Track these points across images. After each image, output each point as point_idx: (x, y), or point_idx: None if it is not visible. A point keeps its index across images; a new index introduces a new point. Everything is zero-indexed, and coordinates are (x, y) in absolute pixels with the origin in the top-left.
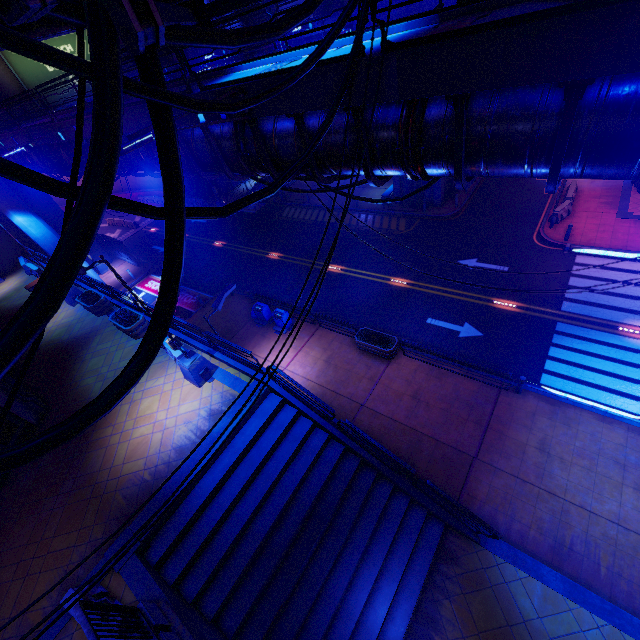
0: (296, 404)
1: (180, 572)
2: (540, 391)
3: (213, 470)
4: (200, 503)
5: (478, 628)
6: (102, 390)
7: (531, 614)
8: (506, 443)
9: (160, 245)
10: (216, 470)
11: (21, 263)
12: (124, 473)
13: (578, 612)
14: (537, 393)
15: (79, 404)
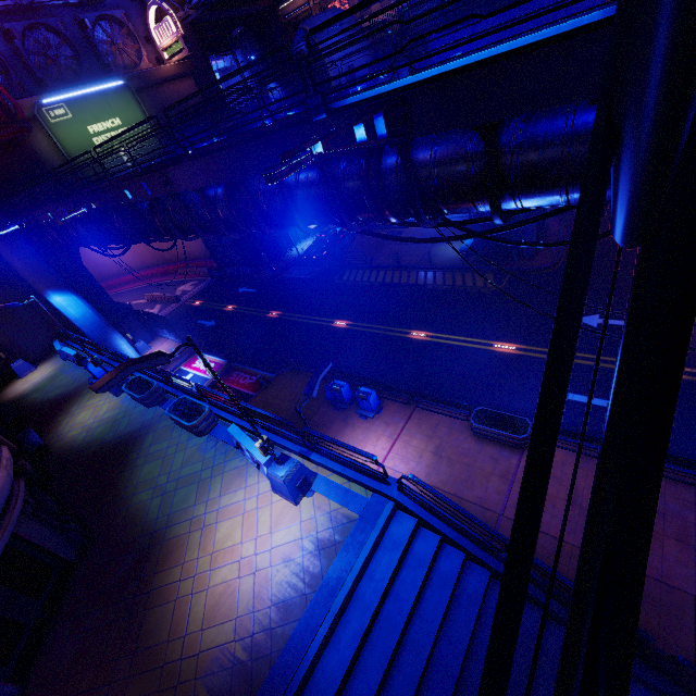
0: (441, 528)
1: None
2: None
3: (337, 641)
4: None
5: None
6: (162, 510)
7: None
8: None
9: (206, 319)
10: (342, 641)
11: (56, 347)
12: (205, 646)
13: None
14: None
15: (132, 531)
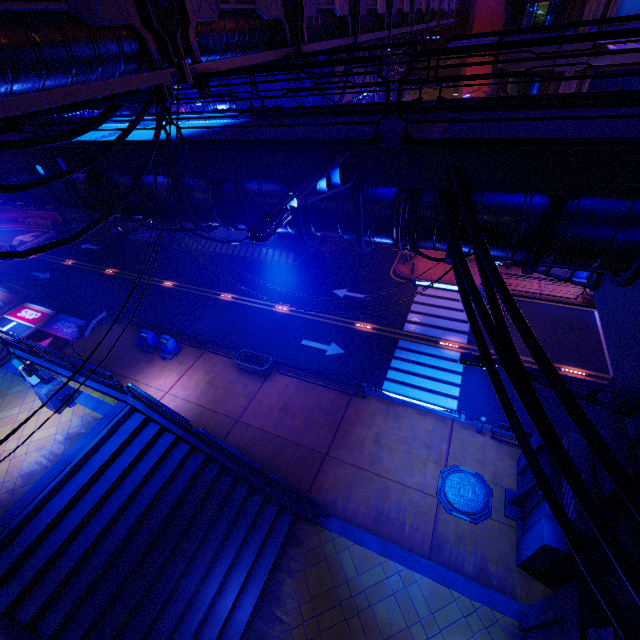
0: (158, 420)
1: (15, 597)
2: (380, 395)
3: (64, 491)
4: (45, 525)
5: (312, 595)
6: None
7: (353, 574)
8: (351, 439)
9: (41, 271)
10: (67, 491)
11: None
12: None
13: (386, 564)
14: (378, 397)
15: None
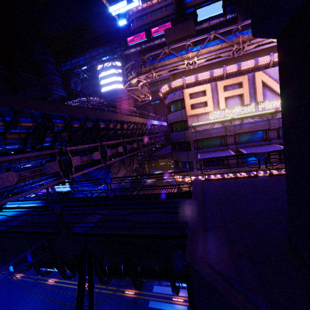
0: None
1: None
2: None
3: None
4: None
5: None
6: None
7: None
8: None
9: None
10: None
11: None
12: None
13: None
14: None
15: None
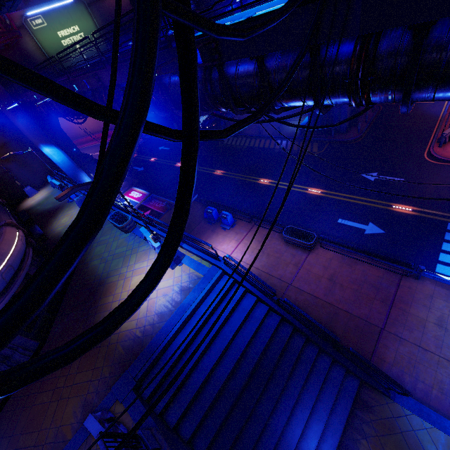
0: (244, 284)
1: (164, 405)
2: (436, 278)
3: (185, 331)
4: (176, 355)
5: None
6: (105, 269)
7: None
8: (408, 318)
9: (138, 166)
10: (187, 331)
11: (49, 180)
12: (122, 330)
13: None
14: (433, 279)
15: (90, 279)
